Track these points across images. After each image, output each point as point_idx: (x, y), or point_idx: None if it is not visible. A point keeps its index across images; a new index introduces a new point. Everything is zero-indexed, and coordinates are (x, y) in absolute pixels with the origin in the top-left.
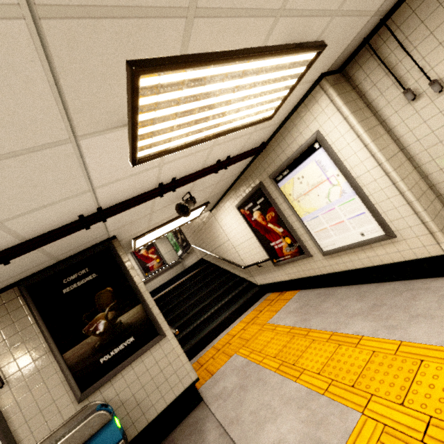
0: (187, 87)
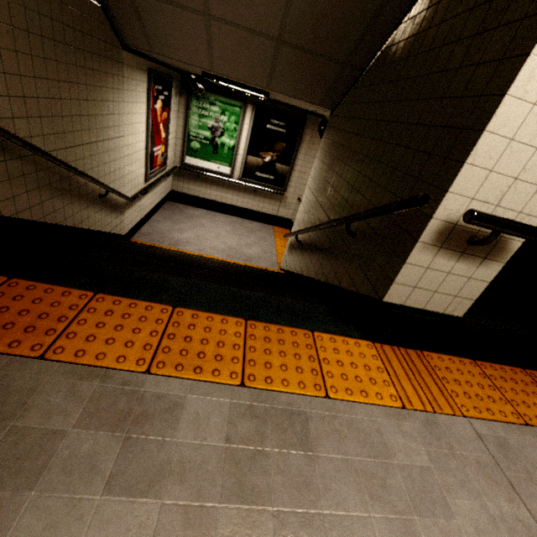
0: None
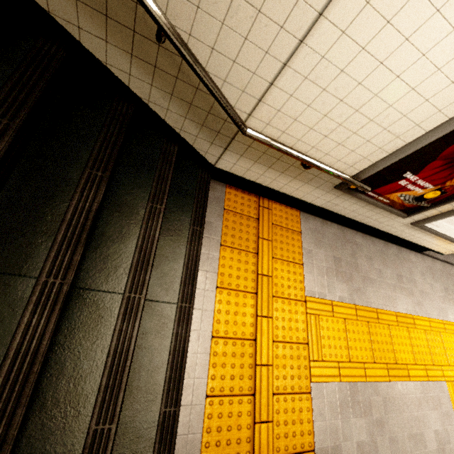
0: None
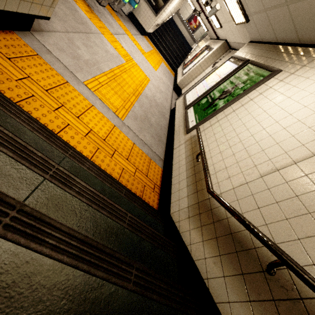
0: None
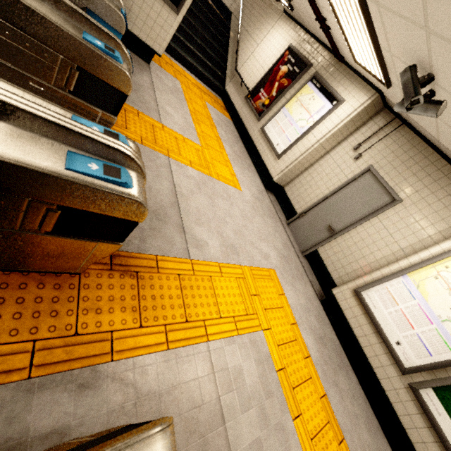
0: (353, 0)
